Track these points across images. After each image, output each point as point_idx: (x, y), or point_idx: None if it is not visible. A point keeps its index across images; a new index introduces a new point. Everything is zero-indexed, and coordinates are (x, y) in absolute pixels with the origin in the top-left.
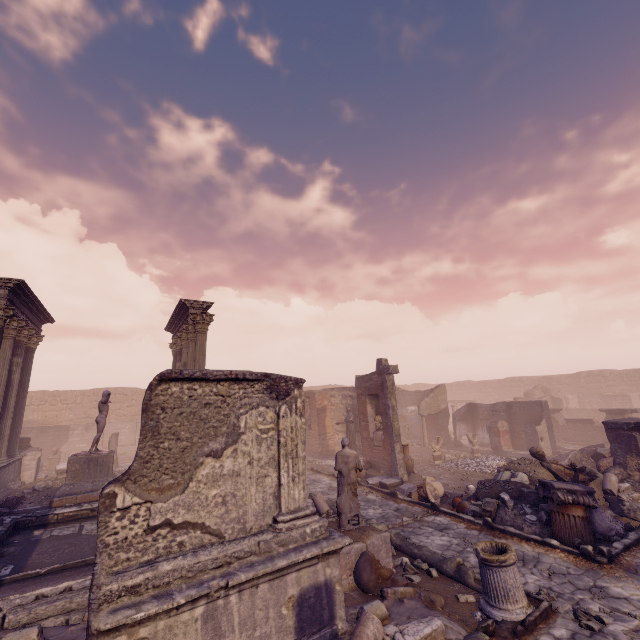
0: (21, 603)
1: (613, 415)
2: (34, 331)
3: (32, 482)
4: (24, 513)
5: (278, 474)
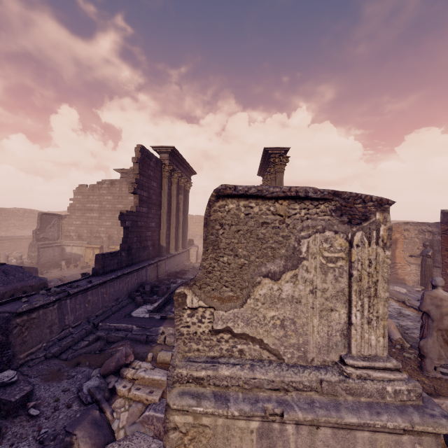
0: (172, 333)
1: None
2: (186, 179)
3: (194, 263)
4: (186, 279)
5: (348, 311)
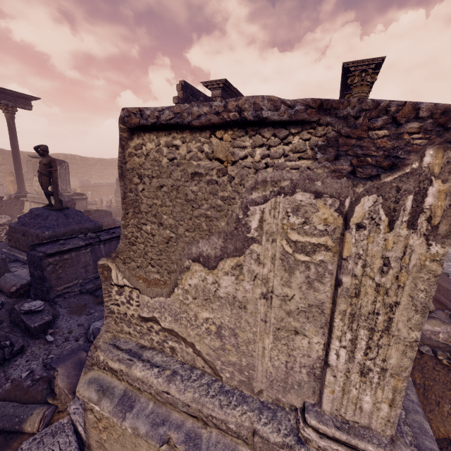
0: None
1: None
2: None
3: None
4: None
5: (326, 341)
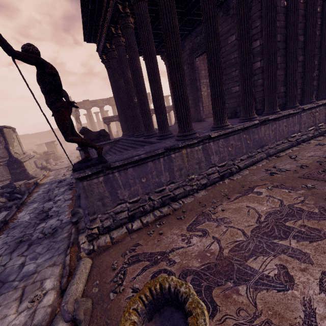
0: None
1: (39, 146)
2: None
3: None
4: None
5: (20, 146)
